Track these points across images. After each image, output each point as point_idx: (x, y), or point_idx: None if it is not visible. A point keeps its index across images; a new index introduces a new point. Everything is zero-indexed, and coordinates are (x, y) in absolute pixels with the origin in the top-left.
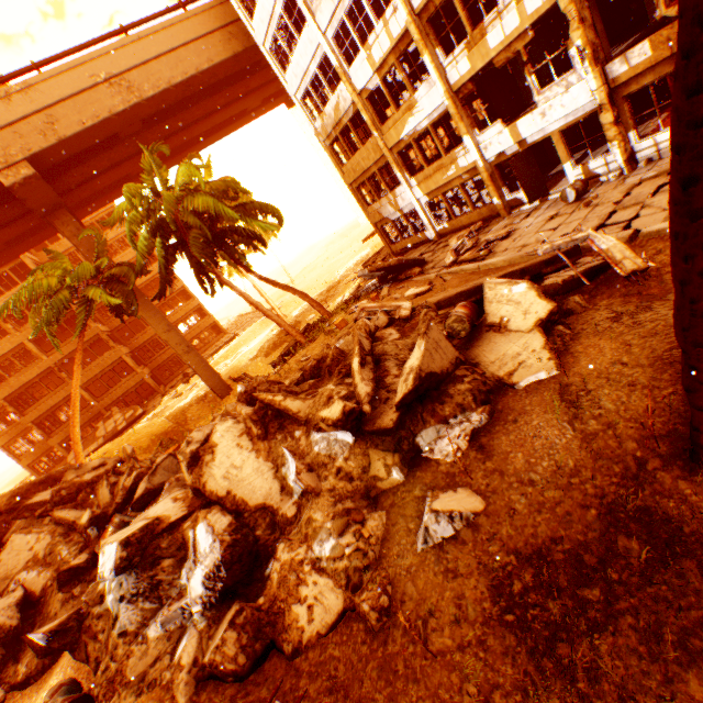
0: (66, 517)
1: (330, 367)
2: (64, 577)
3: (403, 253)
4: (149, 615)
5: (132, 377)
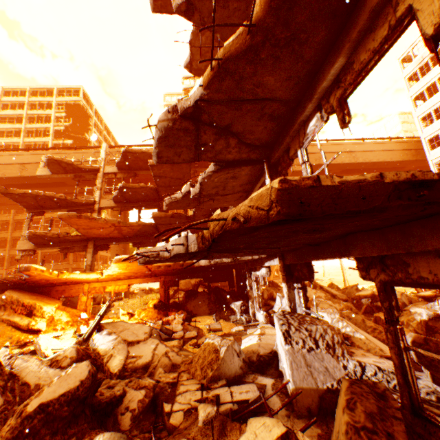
0: (329, 290)
1: None
2: (366, 308)
3: None
4: None
5: None
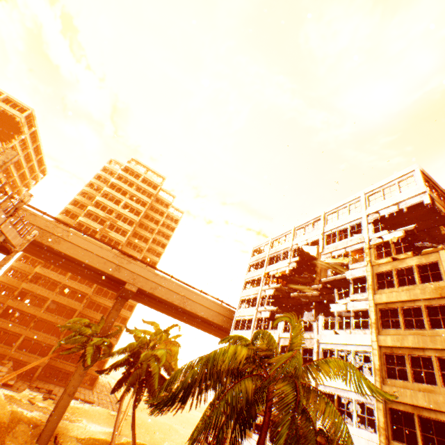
0: None
1: None
2: None
3: None
4: None
5: (40, 358)
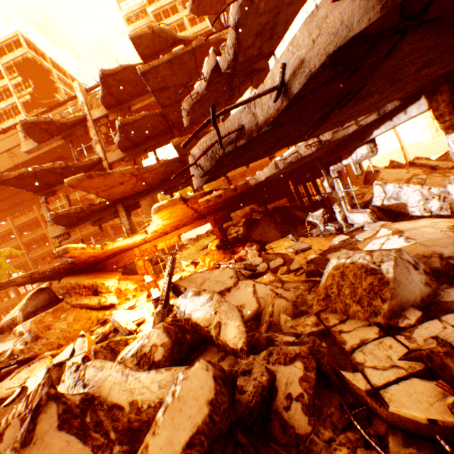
0: (426, 164)
1: None
2: None
3: None
4: None
5: None
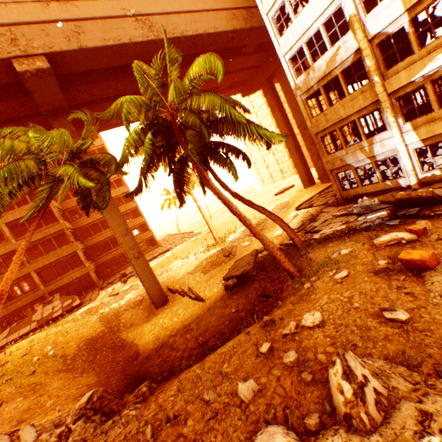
0: None
1: None
2: None
3: (355, 199)
4: None
5: (79, 269)
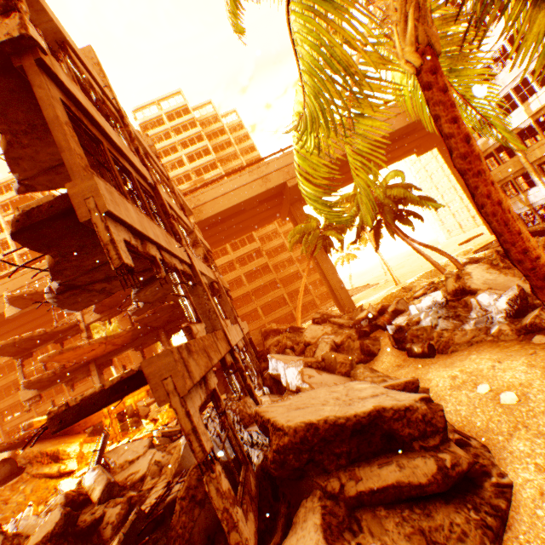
0: (337, 321)
1: (542, 245)
2: (360, 333)
3: None
4: (457, 325)
5: (285, 307)
